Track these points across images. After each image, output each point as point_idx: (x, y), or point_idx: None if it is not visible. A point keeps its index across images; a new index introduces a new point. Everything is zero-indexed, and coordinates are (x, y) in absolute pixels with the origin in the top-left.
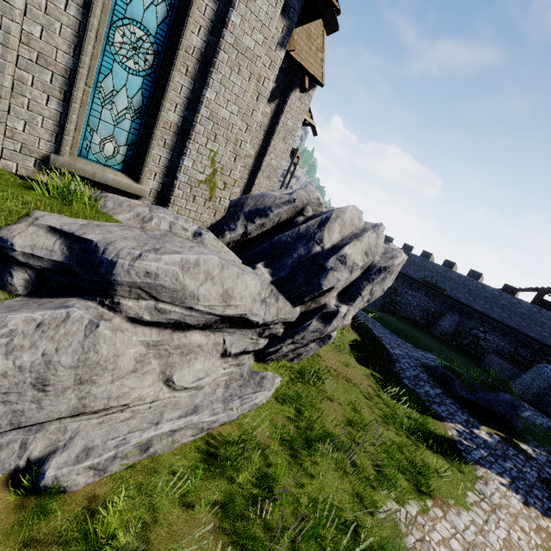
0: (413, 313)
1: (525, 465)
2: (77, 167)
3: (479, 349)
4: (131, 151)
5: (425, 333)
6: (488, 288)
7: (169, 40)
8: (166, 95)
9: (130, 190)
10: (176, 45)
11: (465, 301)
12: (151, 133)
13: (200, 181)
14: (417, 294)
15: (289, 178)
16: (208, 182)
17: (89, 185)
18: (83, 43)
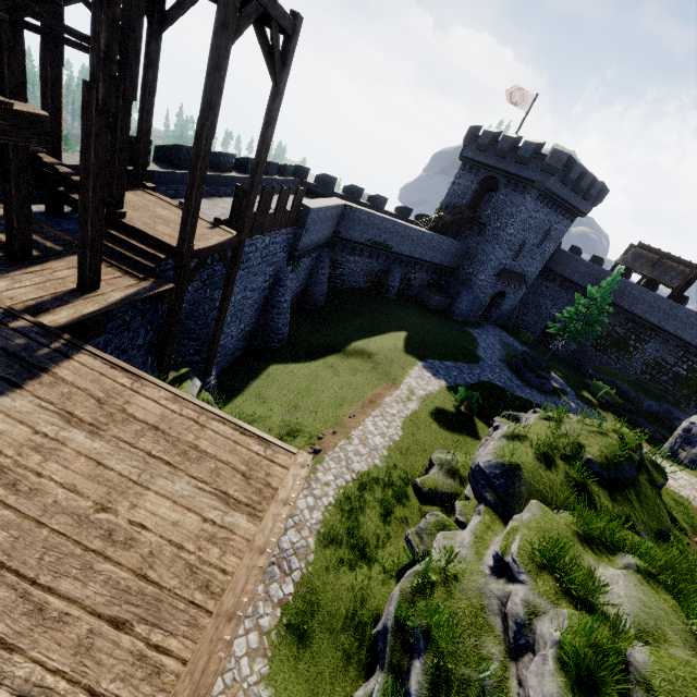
0: (358, 281)
1: (576, 400)
2: None
3: (410, 288)
4: None
5: (400, 308)
6: (426, 235)
7: None
8: None
9: None
10: None
11: (408, 253)
12: None
13: None
14: (360, 258)
15: (148, 93)
16: None
17: None
18: None
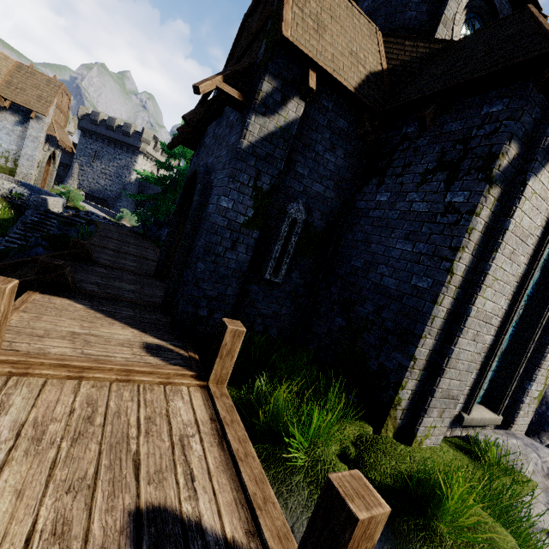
0: None
1: None
2: (474, 419)
3: None
4: (489, 384)
5: None
6: None
7: (537, 295)
8: (534, 340)
9: (493, 423)
10: (543, 298)
11: None
12: (513, 370)
13: (534, 397)
14: None
15: None
16: (538, 395)
17: (467, 426)
18: (506, 326)
